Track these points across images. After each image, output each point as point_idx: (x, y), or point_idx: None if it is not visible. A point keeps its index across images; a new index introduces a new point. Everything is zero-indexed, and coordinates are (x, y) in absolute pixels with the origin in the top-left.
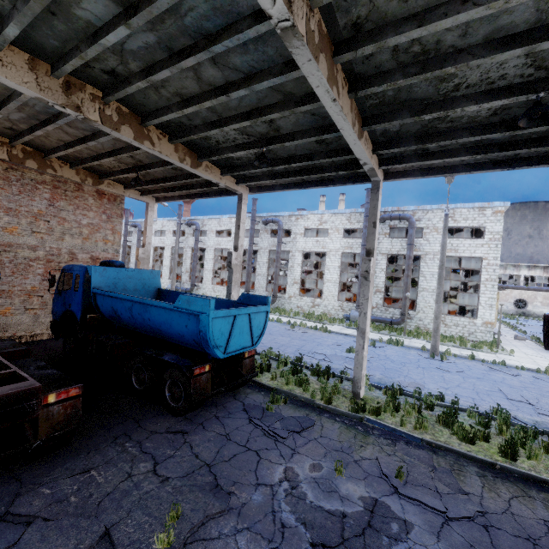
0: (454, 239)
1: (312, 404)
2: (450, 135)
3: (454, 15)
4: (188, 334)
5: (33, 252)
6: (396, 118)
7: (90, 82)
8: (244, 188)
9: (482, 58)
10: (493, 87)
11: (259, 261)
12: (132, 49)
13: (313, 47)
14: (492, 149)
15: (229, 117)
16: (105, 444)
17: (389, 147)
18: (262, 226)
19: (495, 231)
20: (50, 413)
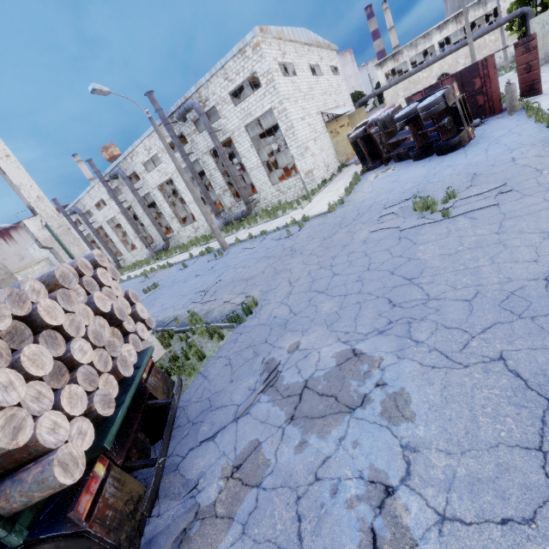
0: (242, 103)
1: None
2: None
3: None
4: None
5: None
6: None
7: None
8: None
9: None
10: None
11: (138, 214)
12: None
13: None
14: None
15: None
16: None
17: None
18: (117, 182)
19: (265, 71)
20: None
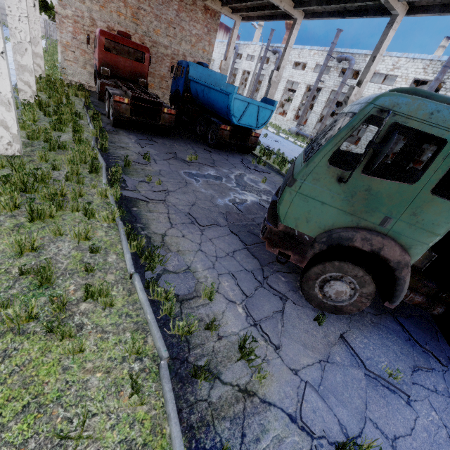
0: None
1: (278, 172)
2: None
3: None
4: (224, 108)
5: (165, 50)
6: None
7: None
8: (300, 13)
9: None
10: None
11: (319, 99)
12: None
13: None
14: None
15: None
16: (181, 142)
17: None
18: (335, 64)
19: None
20: (164, 116)
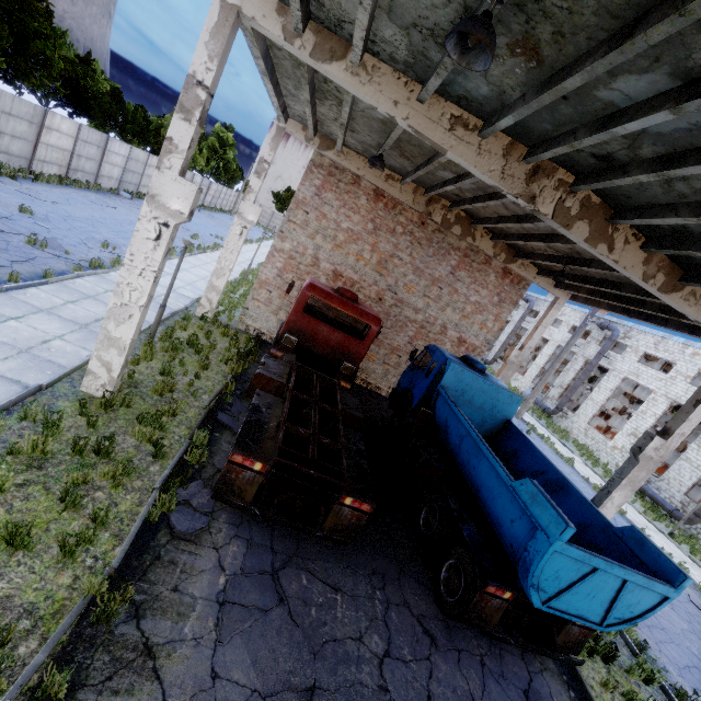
0: None
1: None
2: None
3: None
4: (507, 531)
5: (414, 314)
6: None
7: (566, 165)
8: None
9: None
10: None
11: None
12: (660, 131)
13: None
14: None
15: None
16: (363, 571)
17: None
18: None
19: None
20: (341, 511)
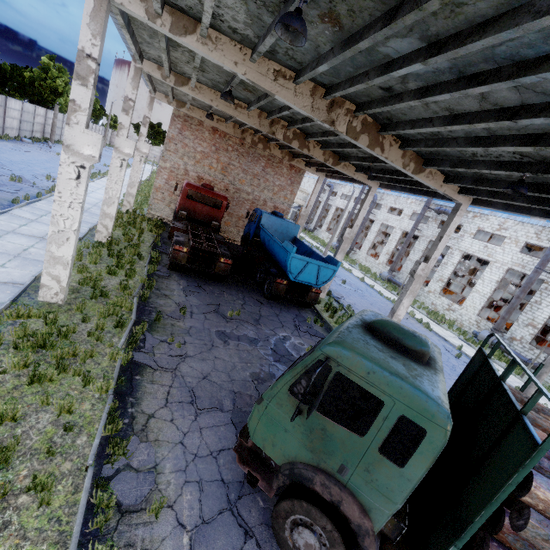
0: None
1: None
2: (496, 184)
3: (424, 128)
4: (283, 262)
5: (247, 196)
6: (441, 165)
7: (283, 119)
8: (374, 183)
9: (460, 148)
10: (502, 160)
11: (415, 247)
12: (296, 112)
13: (353, 134)
14: (545, 203)
15: (348, 143)
16: (234, 290)
17: (454, 181)
18: (433, 214)
19: None
20: (220, 265)
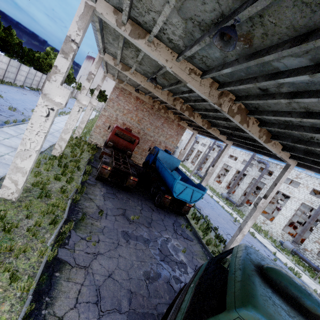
0: None
1: (200, 239)
2: None
3: (284, 117)
4: (170, 184)
5: (150, 138)
6: (285, 140)
7: (181, 98)
8: (230, 142)
9: (307, 133)
10: None
11: (244, 180)
12: (192, 95)
13: (231, 114)
14: None
15: (220, 117)
16: (135, 198)
17: (289, 150)
18: (256, 163)
19: None
20: (130, 181)
